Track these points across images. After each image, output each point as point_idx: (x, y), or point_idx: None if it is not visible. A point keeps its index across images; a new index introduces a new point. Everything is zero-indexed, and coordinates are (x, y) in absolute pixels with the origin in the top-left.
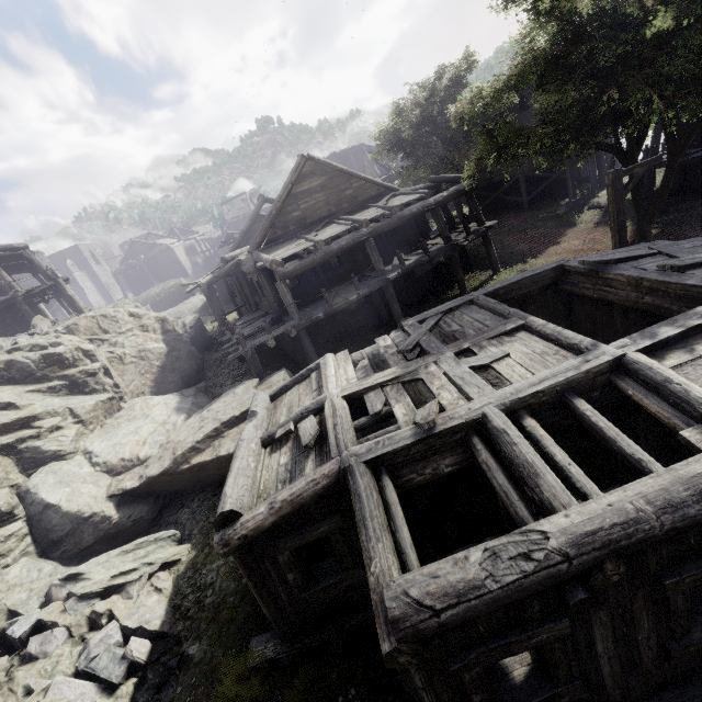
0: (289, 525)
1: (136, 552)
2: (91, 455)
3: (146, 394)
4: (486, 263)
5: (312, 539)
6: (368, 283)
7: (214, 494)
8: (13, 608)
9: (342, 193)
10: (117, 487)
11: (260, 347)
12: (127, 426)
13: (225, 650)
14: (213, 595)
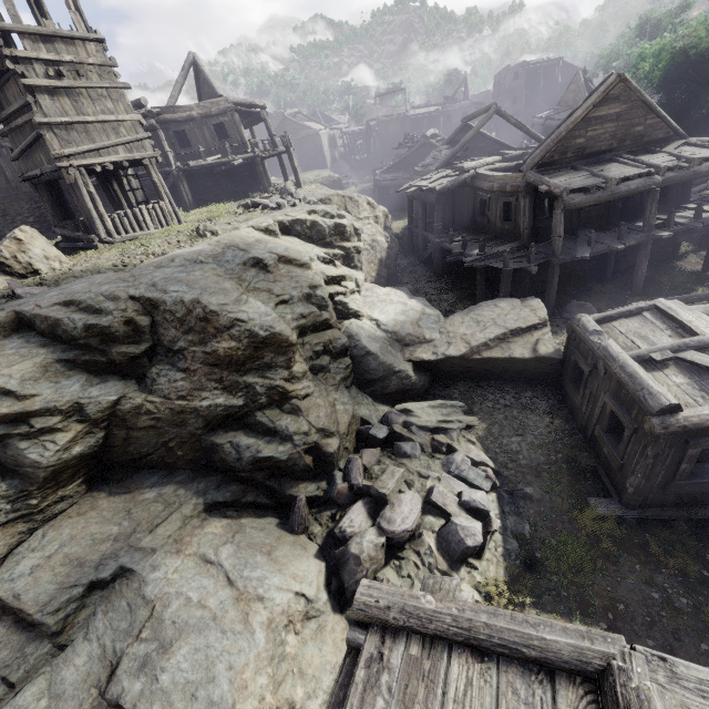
0: None
1: (439, 409)
2: (378, 323)
3: (367, 281)
4: None
5: None
6: (629, 235)
7: (478, 385)
8: (365, 418)
9: (632, 128)
10: (414, 355)
11: (454, 266)
12: (385, 306)
13: (561, 499)
14: (524, 459)
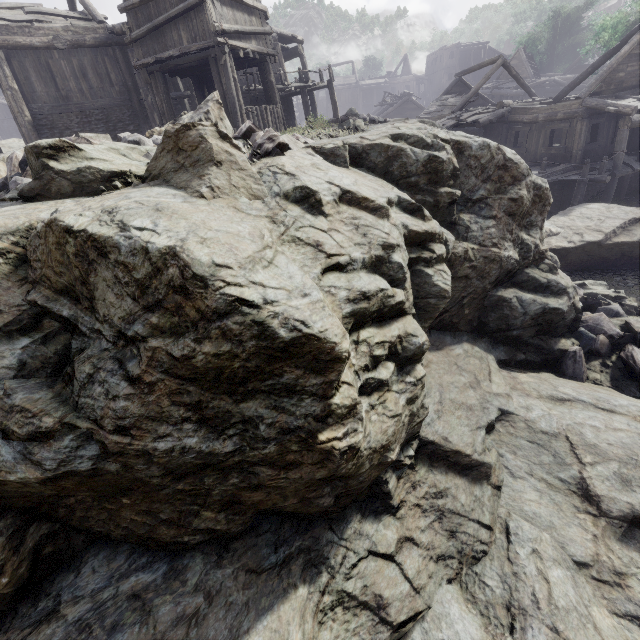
0: None
1: (595, 286)
2: None
3: None
4: None
5: None
6: None
7: (594, 273)
8: None
9: None
10: (553, 245)
11: None
12: None
13: None
14: None
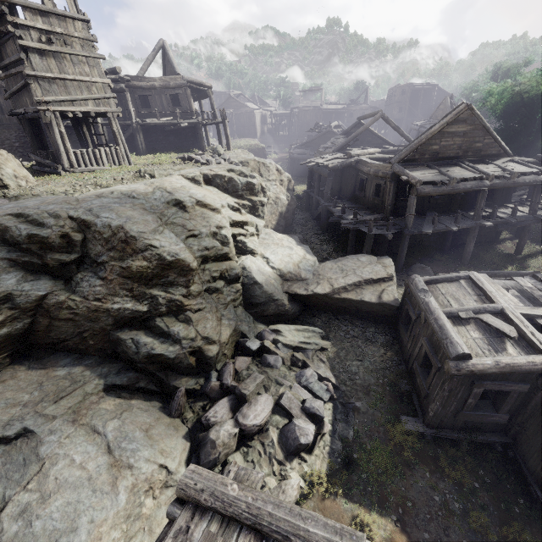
0: (494, 377)
1: (303, 333)
2: (268, 260)
3: (268, 227)
4: (536, 238)
5: (503, 389)
6: (463, 221)
7: (336, 318)
8: (244, 332)
9: (474, 144)
10: (290, 289)
11: (336, 225)
12: (276, 248)
13: (381, 414)
14: (359, 379)
